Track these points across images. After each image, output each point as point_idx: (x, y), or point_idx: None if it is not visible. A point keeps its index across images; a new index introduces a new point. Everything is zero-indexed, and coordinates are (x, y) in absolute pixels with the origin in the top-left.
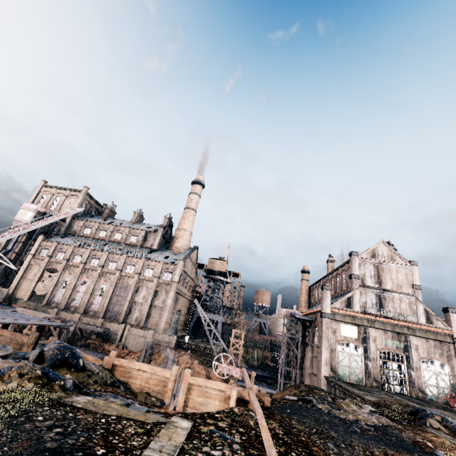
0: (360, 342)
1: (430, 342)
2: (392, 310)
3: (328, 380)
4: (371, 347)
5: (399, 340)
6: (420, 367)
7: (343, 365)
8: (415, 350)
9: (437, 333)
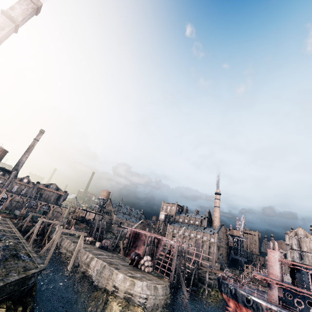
0: None
1: None
2: (308, 261)
3: None
4: None
5: None
6: None
7: None
8: None
9: None
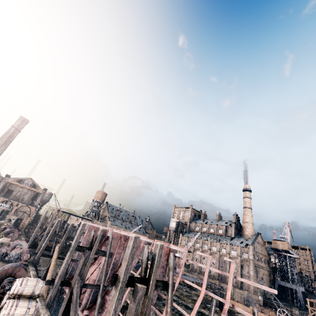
0: None
1: None
2: None
3: None
4: None
5: None
6: None
7: None
8: None
9: None
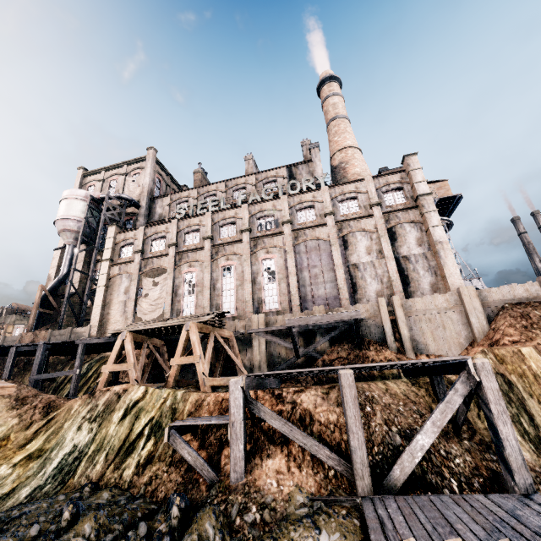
0: None
1: None
2: None
3: None
4: None
5: None
6: None
7: None
8: None
9: None
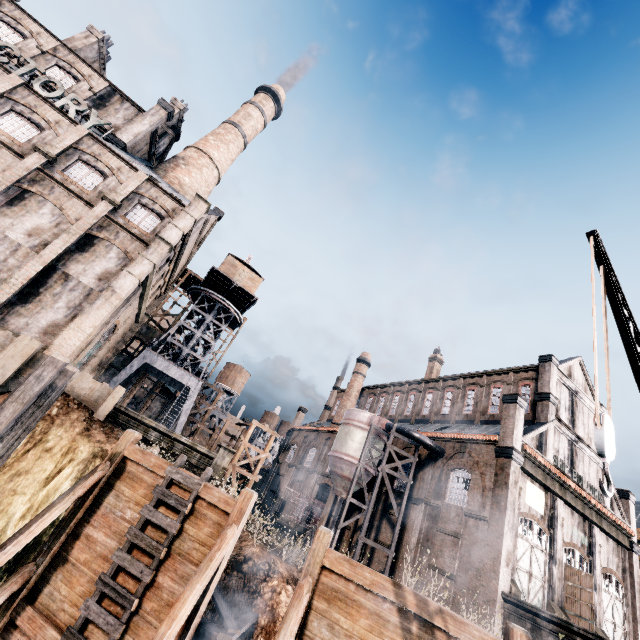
0: (546, 523)
1: (610, 542)
2: (582, 476)
3: (520, 608)
4: (559, 537)
5: (584, 531)
6: (602, 585)
7: (522, 567)
8: (599, 553)
9: (620, 529)
